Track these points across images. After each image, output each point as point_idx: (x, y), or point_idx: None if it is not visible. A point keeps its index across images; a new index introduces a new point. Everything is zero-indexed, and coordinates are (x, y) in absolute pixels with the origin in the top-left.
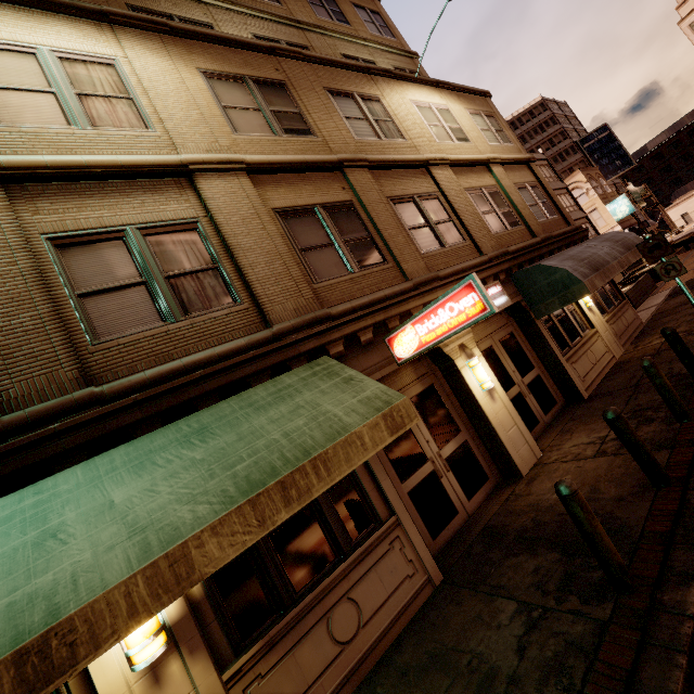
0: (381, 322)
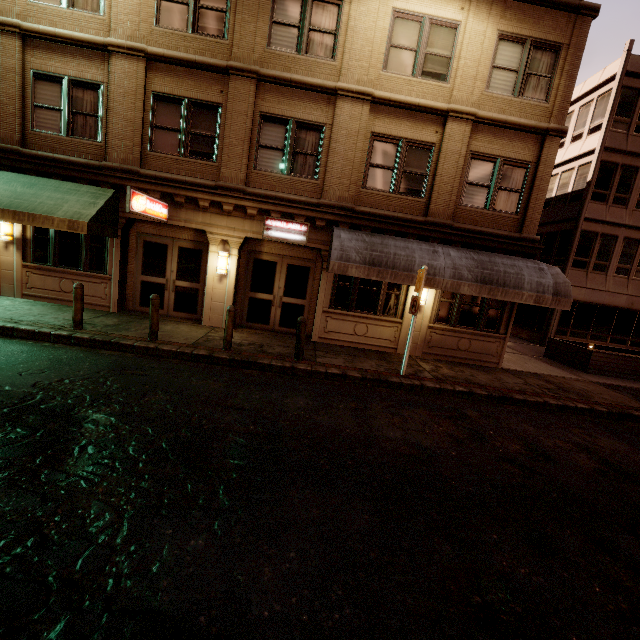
0: (169, 193)
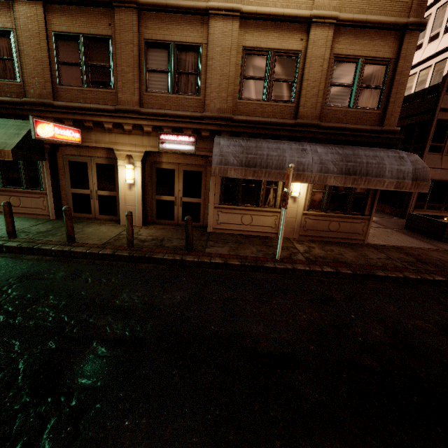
0: (79, 120)
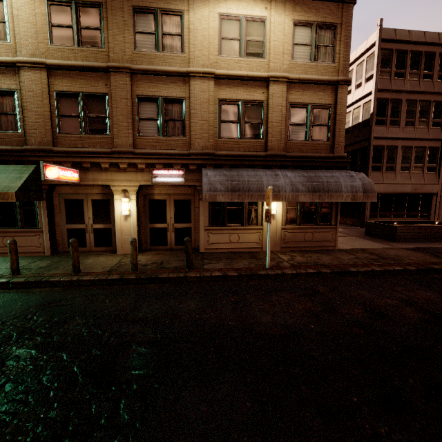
0: (77, 162)
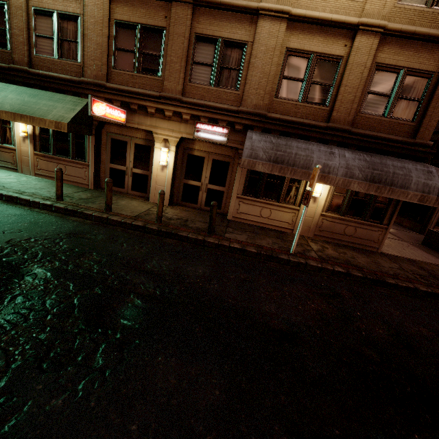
0: (126, 102)
